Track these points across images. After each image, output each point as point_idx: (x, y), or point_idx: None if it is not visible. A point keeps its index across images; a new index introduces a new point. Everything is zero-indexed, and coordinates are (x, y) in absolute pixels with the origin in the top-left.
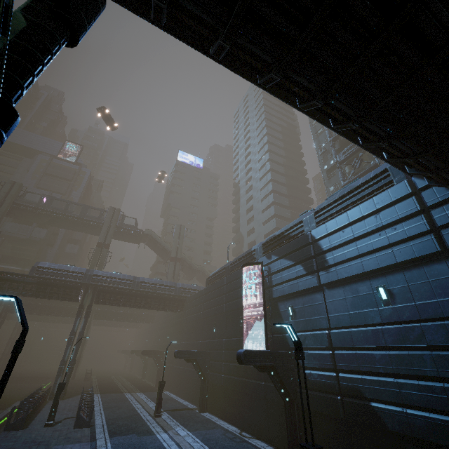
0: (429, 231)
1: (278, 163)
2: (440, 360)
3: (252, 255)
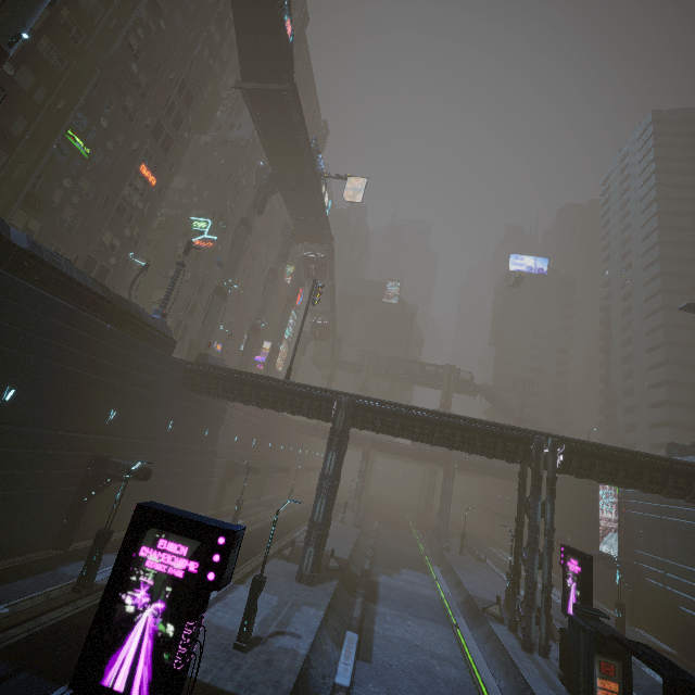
0: None
1: (679, 291)
2: None
3: None
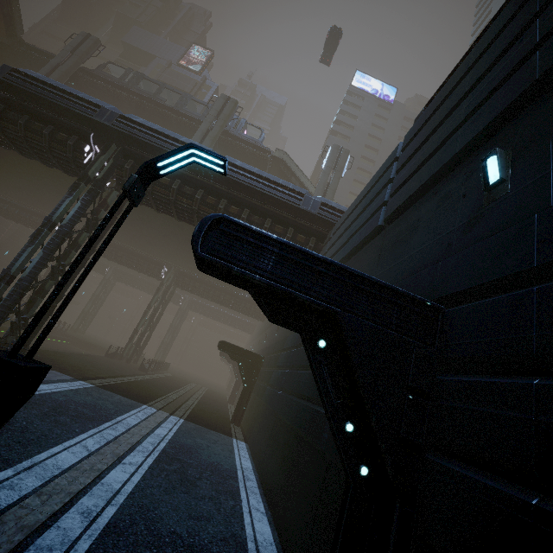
0: None
1: None
2: None
3: None
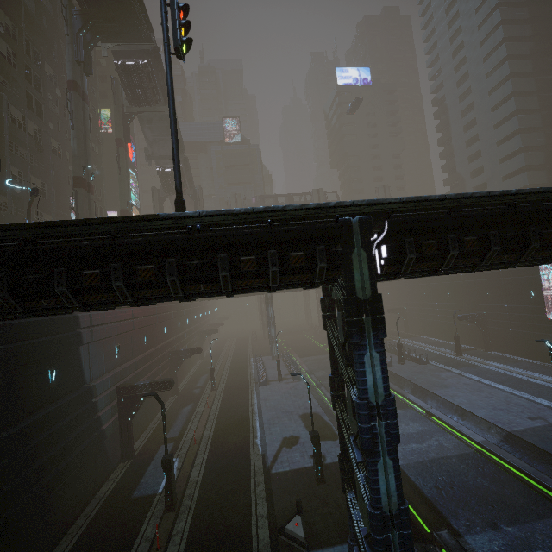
0: None
1: (520, 57)
2: None
3: None
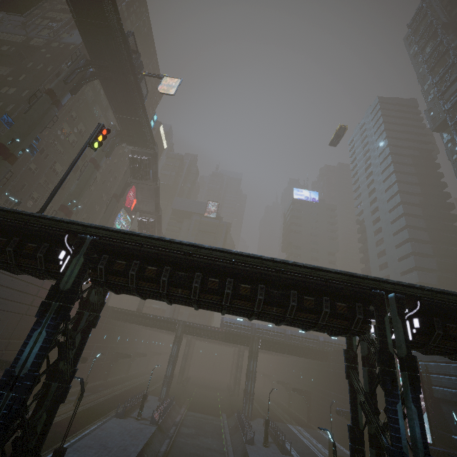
0: None
1: (412, 204)
2: None
3: None
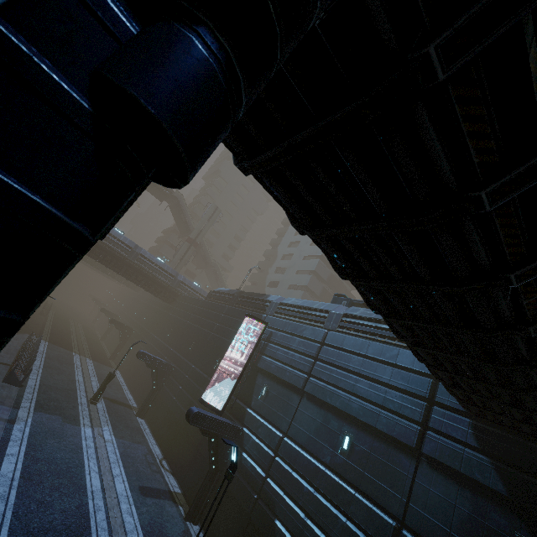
0: (419, 423)
1: None
2: (348, 533)
3: (265, 304)
